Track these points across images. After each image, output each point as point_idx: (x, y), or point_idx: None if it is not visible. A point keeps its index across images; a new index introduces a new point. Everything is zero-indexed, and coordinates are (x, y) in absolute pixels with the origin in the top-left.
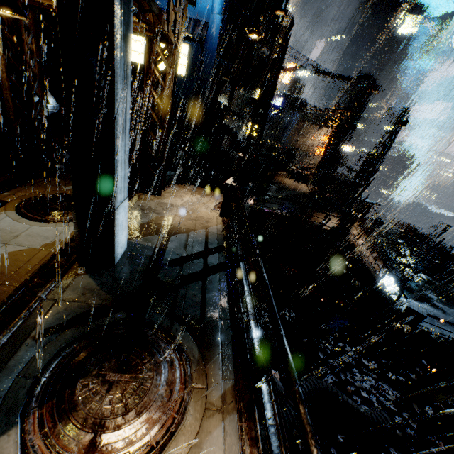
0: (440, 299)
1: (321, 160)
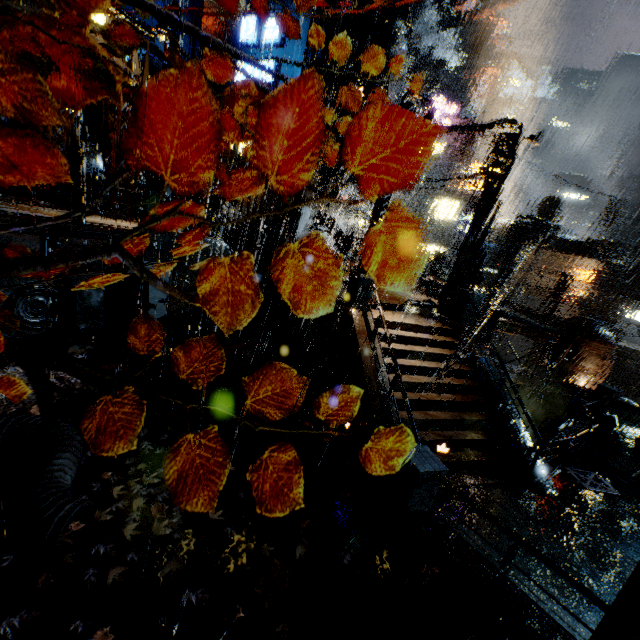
0: (637, 542)
1: None
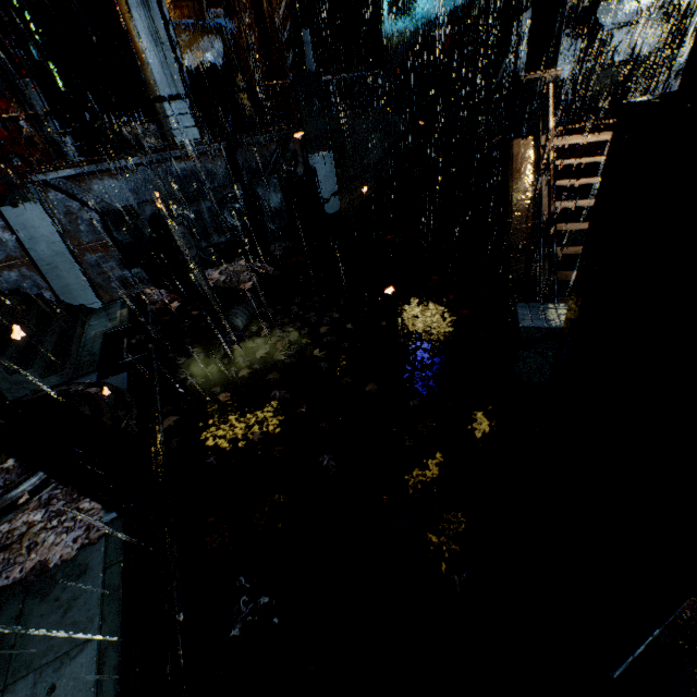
0: None
1: None
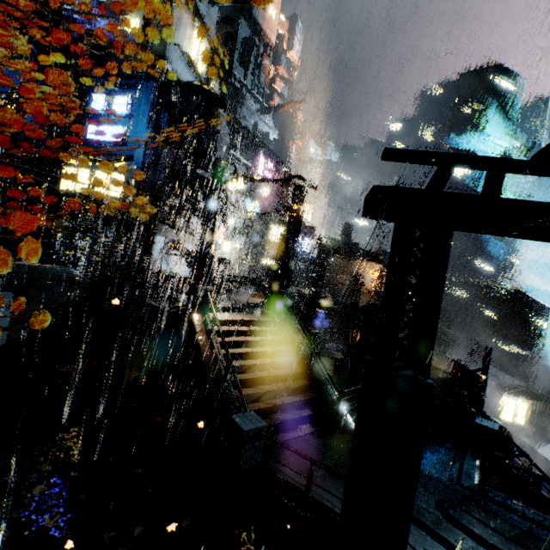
0: None
1: None
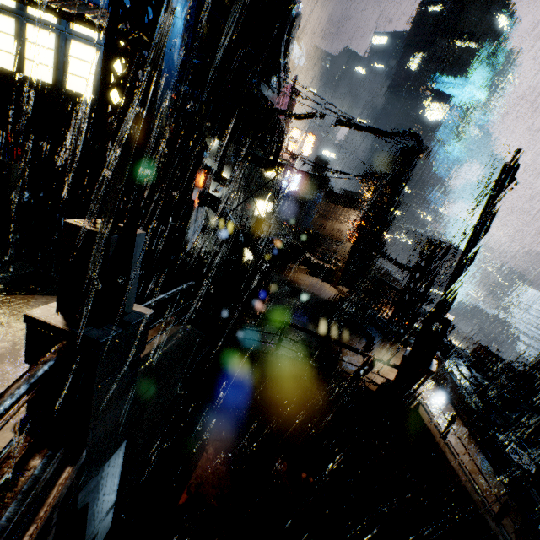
0: None
1: (352, 250)
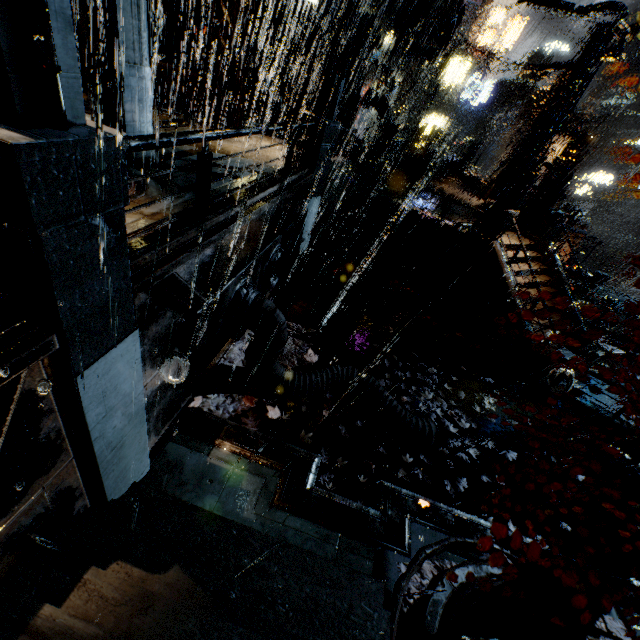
0: None
1: (512, 159)
